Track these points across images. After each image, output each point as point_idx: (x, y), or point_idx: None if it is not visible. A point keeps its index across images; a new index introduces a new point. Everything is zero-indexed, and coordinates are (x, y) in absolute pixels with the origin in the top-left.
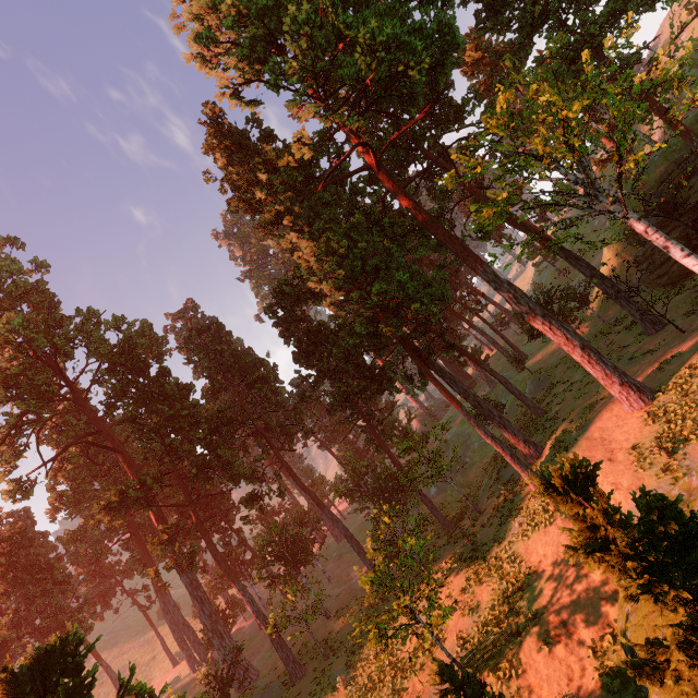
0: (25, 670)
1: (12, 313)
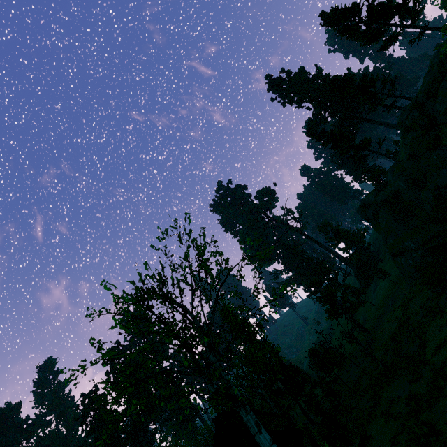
0: None
1: None
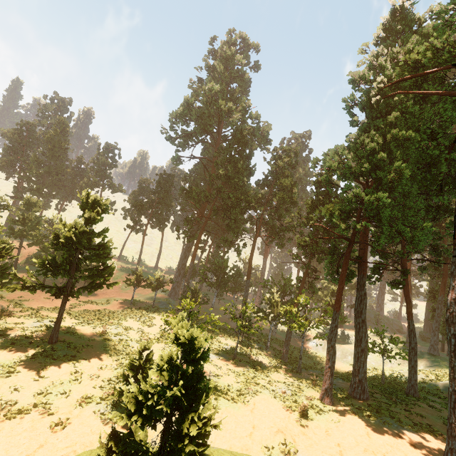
0: (91, 198)
1: (221, 83)
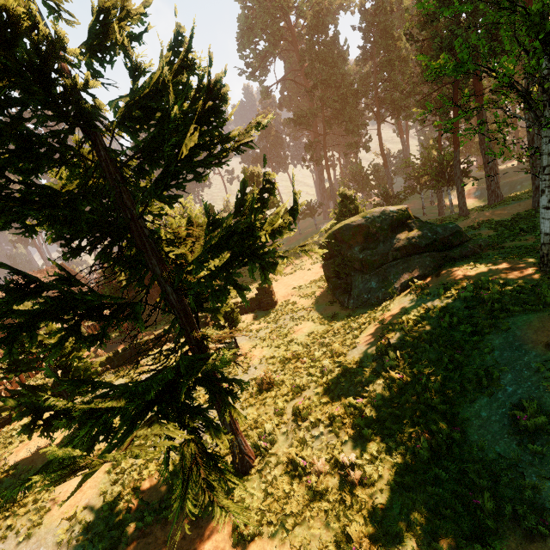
0: (249, 171)
1: None
